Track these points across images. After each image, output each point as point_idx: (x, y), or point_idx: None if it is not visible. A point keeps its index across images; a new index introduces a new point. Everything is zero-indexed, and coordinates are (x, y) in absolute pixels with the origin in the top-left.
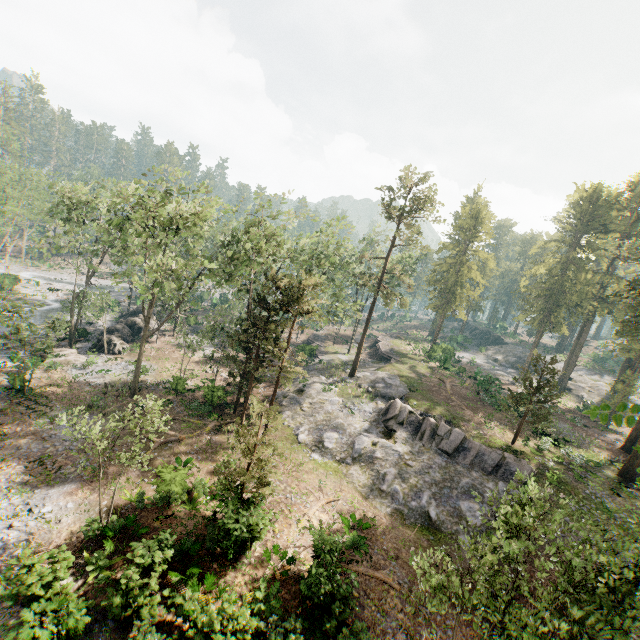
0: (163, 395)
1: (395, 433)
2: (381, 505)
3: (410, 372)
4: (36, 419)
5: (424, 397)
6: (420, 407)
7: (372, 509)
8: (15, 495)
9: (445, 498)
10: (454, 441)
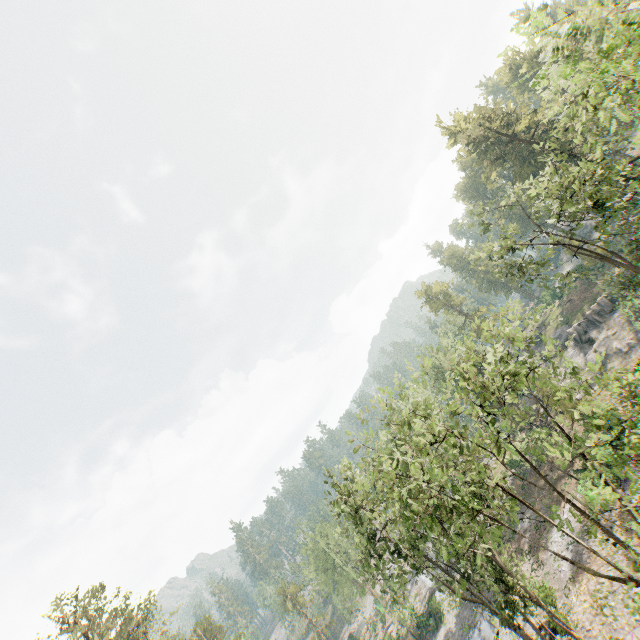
0: (518, 479)
1: (591, 337)
2: (634, 354)
3: (555, 321)
4: (510, 541)
5: (574, 315)
6: (579, 319)
7: (635, 360)
8: (552, 533)
9: (639, 317)
10: (605, 303)
